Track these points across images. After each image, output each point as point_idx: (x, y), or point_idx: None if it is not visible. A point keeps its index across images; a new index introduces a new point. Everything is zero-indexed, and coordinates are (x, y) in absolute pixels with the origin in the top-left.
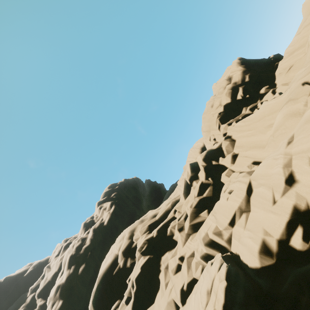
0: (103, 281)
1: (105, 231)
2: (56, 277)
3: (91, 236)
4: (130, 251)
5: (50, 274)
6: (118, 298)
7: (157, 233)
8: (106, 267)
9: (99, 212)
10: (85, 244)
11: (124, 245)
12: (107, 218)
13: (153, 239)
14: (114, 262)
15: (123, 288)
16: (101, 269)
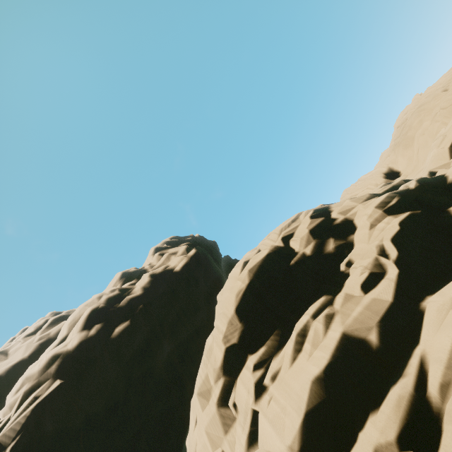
0: (263, 277)
1: (176, 281)
2: (19, 370)
3: (145, 283)
4: (331, 228)
5: (6, 364)
6: (317, 296)
7: (418, 183)
8: (265, 258)
9: (158, 260)
10: (130, 294)
11: (312, 224)
12: (182, 261)
13: (409, 191)
14: (279, 254)
15: (327, 283)
16: (248, 265)
